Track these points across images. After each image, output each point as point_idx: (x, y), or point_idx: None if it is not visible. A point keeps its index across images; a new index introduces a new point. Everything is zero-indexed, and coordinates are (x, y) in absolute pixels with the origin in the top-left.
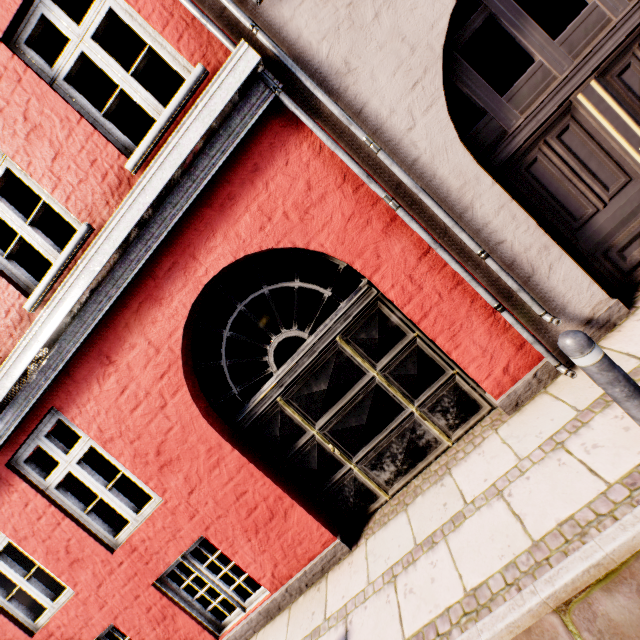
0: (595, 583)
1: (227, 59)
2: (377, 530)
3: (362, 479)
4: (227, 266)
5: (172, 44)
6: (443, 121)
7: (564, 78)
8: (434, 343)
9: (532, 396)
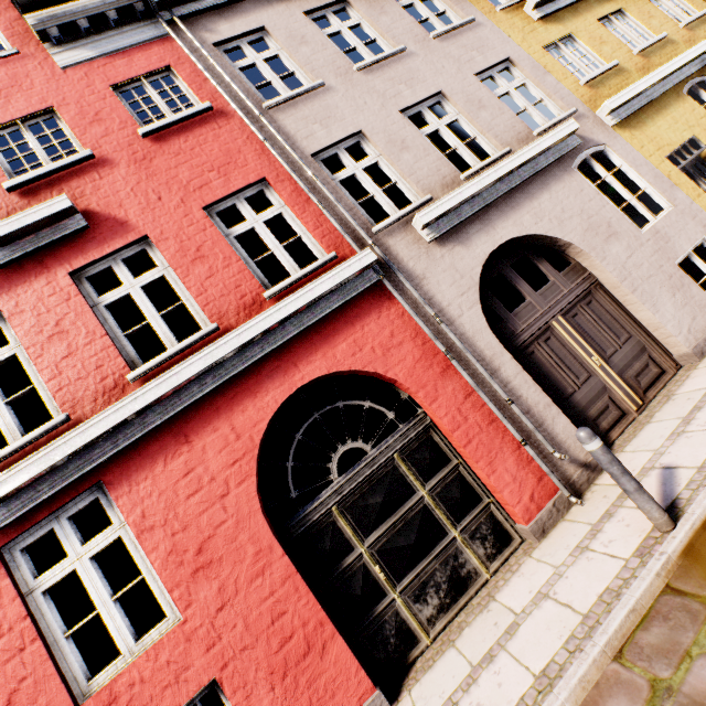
0: (635, 628)
1: (351, 254)
2: (422, 676)
3: (404, 614)
4: (318, 377)
5: (318, 238)
6: (480, 316)
7: (544, 311)
8: (473, 471)
9: (554, 524)
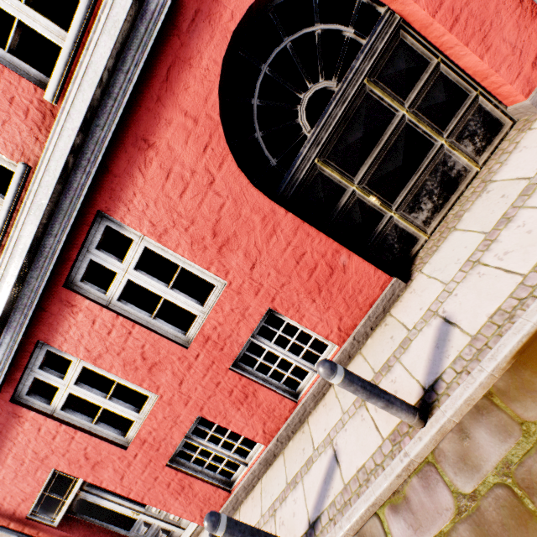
0: None
1: None
2: (429, 259)
3: (402, 225)
4: (250, 10)
5: None
6: None
7: None
8: (457, 66)
9: None
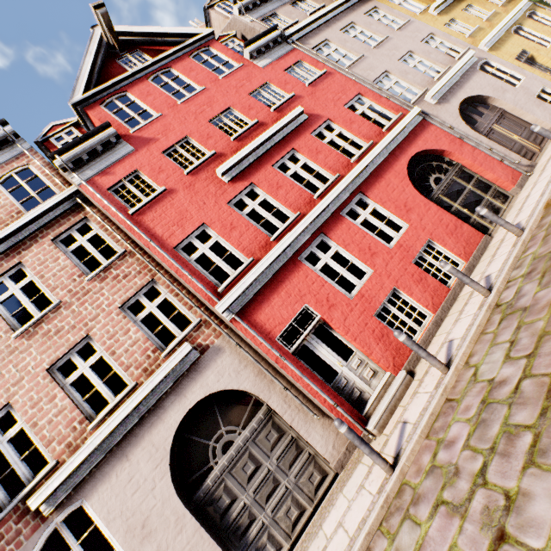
0: None
1: (406, 113)
2: (498, 229)
3: (480, 222)
4: (415, 154)
5: (391, 110)
6: (465, 126)
7: (487, 124)
8: (484, 178)
9: (524, 184)
